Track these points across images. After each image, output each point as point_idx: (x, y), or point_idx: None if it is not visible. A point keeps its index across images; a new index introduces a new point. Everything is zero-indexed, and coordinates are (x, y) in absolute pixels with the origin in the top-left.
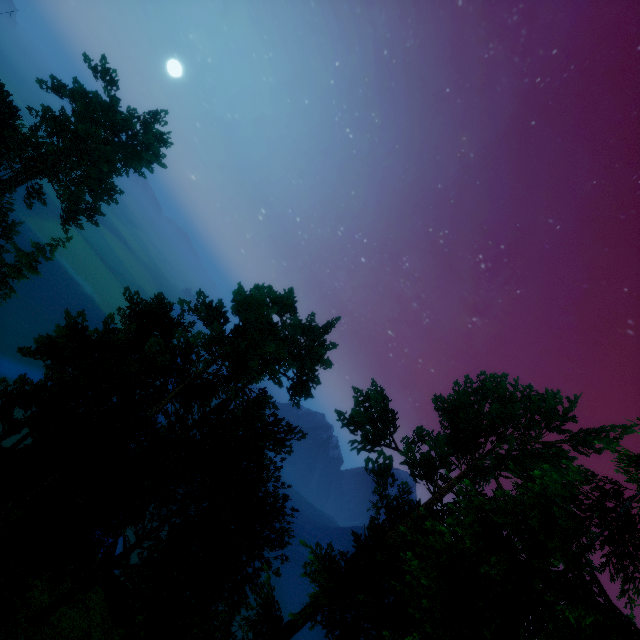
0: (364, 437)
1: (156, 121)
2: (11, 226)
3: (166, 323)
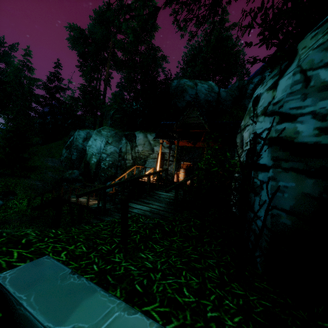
0: None
1: None
2: None
3: None
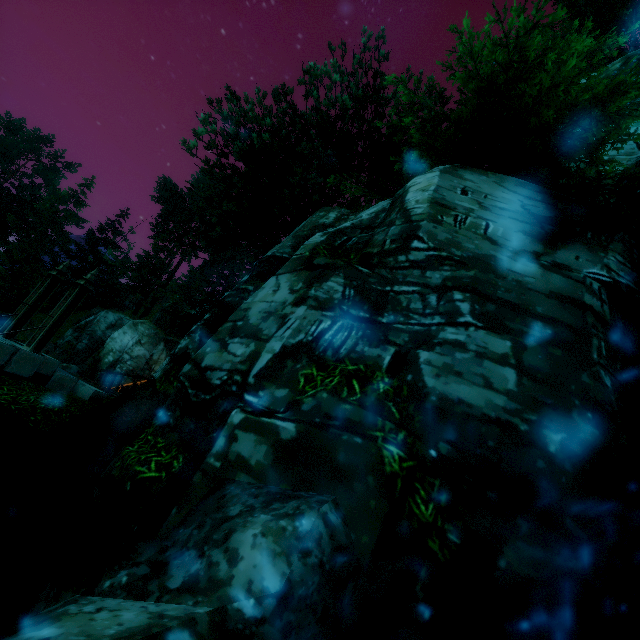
0: None
1: None
2: None
3: None
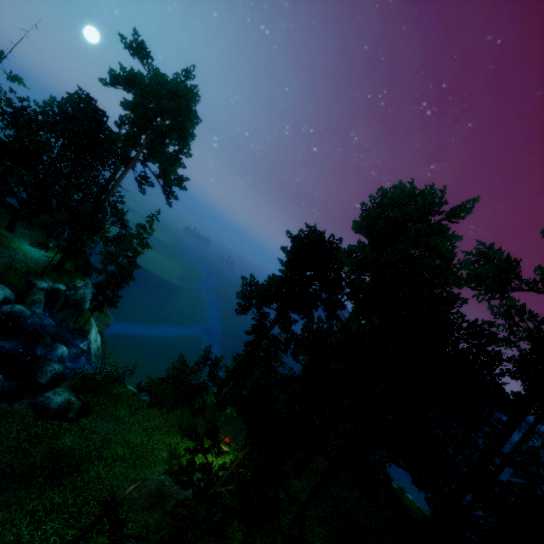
0: (488, 289)
1: (187, 78)
2: (122, 217)
3: (329, 247)
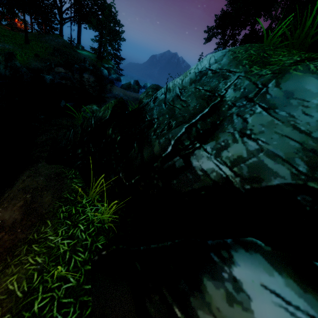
0: None
1: None
2: None
3: None
